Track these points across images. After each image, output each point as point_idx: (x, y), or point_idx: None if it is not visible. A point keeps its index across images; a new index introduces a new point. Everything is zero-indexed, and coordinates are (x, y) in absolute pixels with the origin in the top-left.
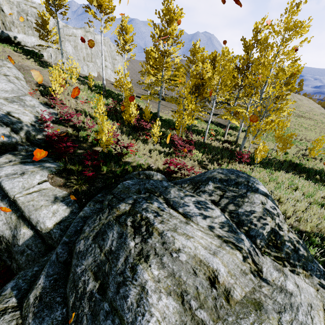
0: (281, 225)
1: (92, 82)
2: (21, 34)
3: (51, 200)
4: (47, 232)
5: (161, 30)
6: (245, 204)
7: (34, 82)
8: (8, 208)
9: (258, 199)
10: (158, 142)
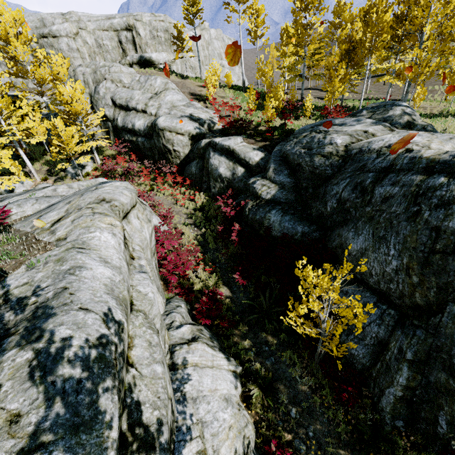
0: (416, 120)
1: (230, 81)
2: (154, 53)
3: (252, 149)
4: (257, 164)
5: (303, 2)
6: (389, 113)
7: (187, 92)
8: (226, 159)
9: (399, 108)
10: (310, 117)
